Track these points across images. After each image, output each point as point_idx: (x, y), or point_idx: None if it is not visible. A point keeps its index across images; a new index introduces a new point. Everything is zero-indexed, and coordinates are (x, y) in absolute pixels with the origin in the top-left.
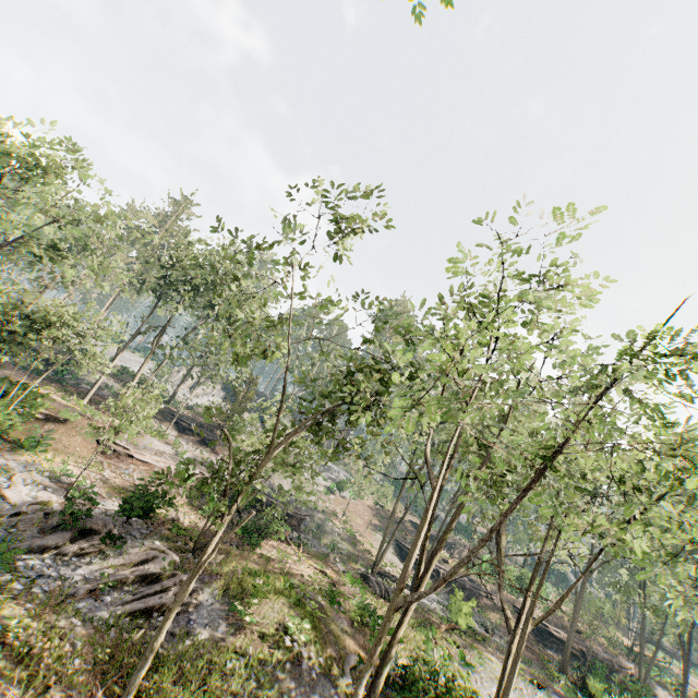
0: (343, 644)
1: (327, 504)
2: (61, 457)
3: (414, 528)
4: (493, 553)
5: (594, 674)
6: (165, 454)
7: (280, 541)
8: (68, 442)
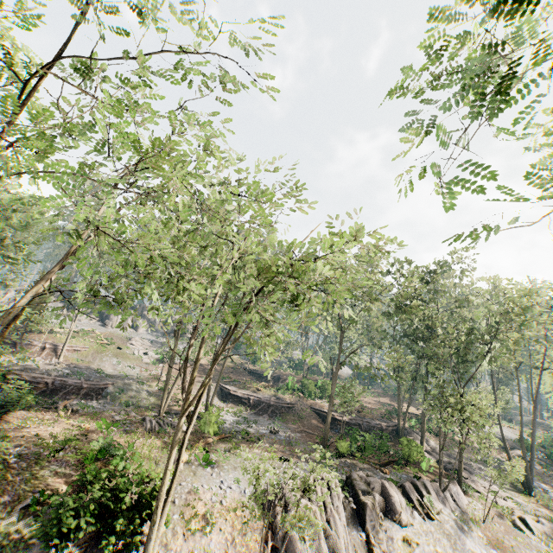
0: (37, 486)
1: (153, 372)
2: None
3: (247, 373)
4: (306, 374)
5: (351, 438)
6: None
7: (47, 411)
8: None
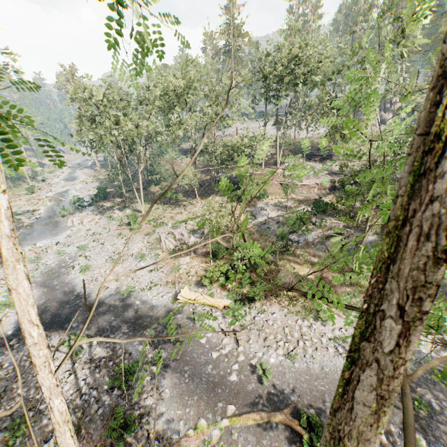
0: None
1: None
2: (273, 196)
3: None
4: None
5: None
6: (310, 176)
7: None
8: (271, 189)
